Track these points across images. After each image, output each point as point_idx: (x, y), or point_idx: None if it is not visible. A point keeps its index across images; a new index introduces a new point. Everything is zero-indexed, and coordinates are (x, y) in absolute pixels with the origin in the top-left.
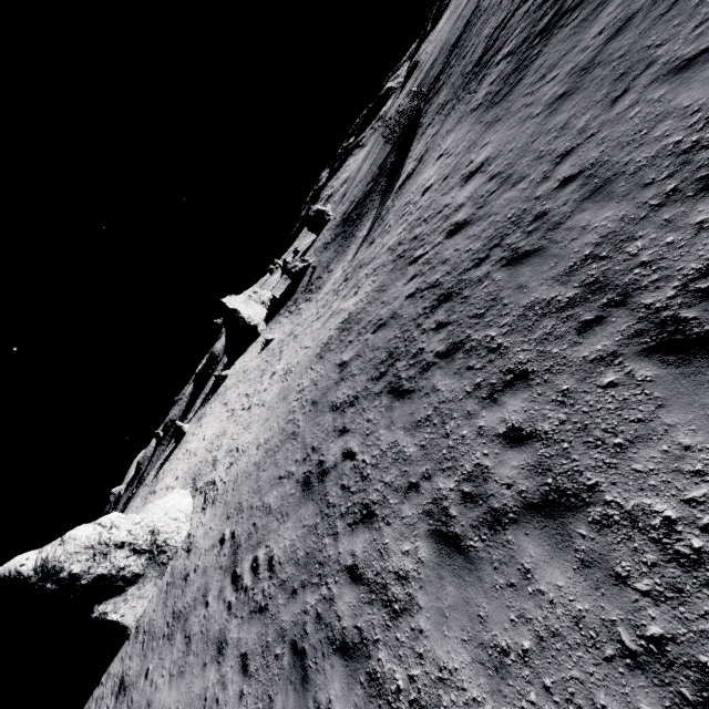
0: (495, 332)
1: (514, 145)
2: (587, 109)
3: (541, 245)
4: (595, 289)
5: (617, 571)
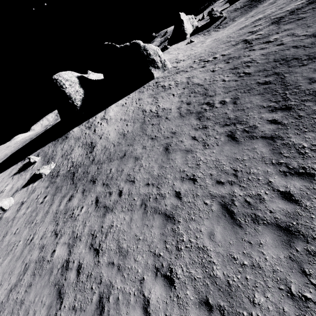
0: None
1: None
2: None
3: None
4: None
5: None
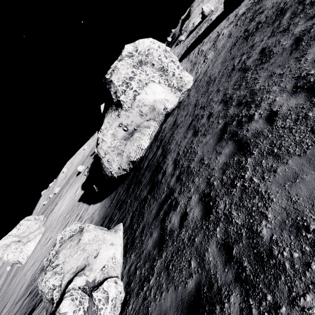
0: None
1: None
2: None
3: None
4: None
5: None
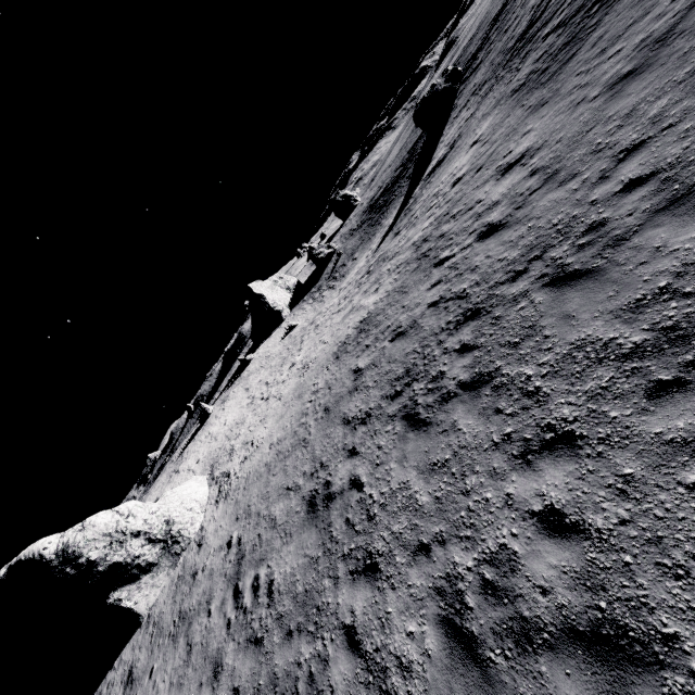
0: (532, 371)
1: (563, 135)
2: (664, 91)
3: (596, 265)
4: (675, 338)
5: None
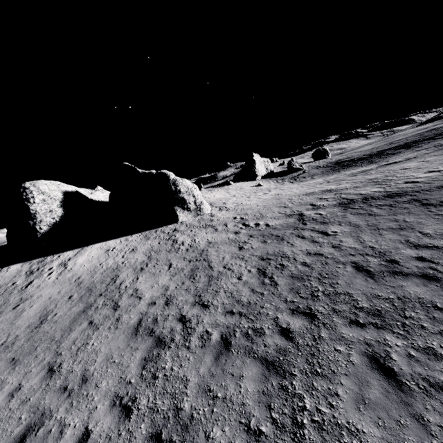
0: (407, 205)
1: None
2: None
3: None
4: None
5: (408, 236)
